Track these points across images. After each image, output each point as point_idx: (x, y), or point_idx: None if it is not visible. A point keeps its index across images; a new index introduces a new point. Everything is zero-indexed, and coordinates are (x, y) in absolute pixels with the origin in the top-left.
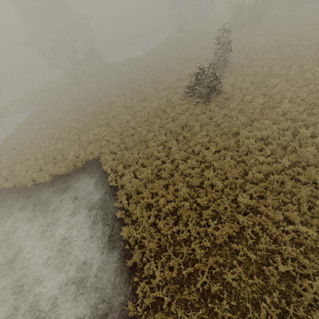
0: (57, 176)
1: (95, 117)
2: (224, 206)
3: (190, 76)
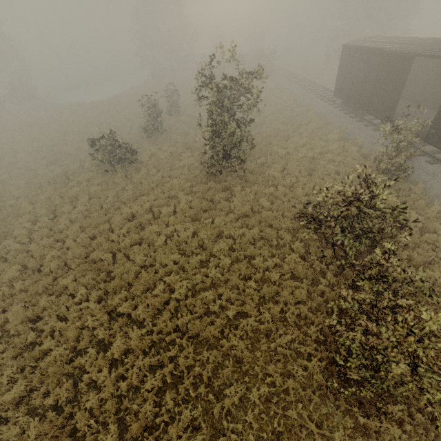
0: None
1: None
2: (35, 288)
3: (88, 140)
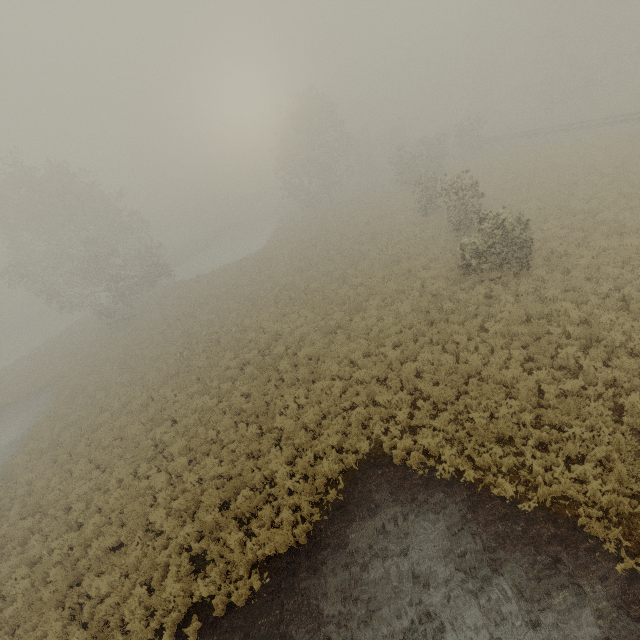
0: (278, 559)
1: (260, 371)
2: None
3: (481, 231)
